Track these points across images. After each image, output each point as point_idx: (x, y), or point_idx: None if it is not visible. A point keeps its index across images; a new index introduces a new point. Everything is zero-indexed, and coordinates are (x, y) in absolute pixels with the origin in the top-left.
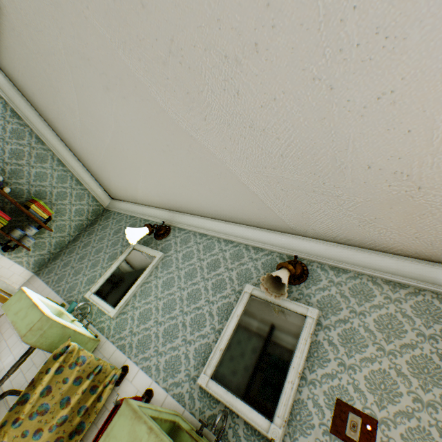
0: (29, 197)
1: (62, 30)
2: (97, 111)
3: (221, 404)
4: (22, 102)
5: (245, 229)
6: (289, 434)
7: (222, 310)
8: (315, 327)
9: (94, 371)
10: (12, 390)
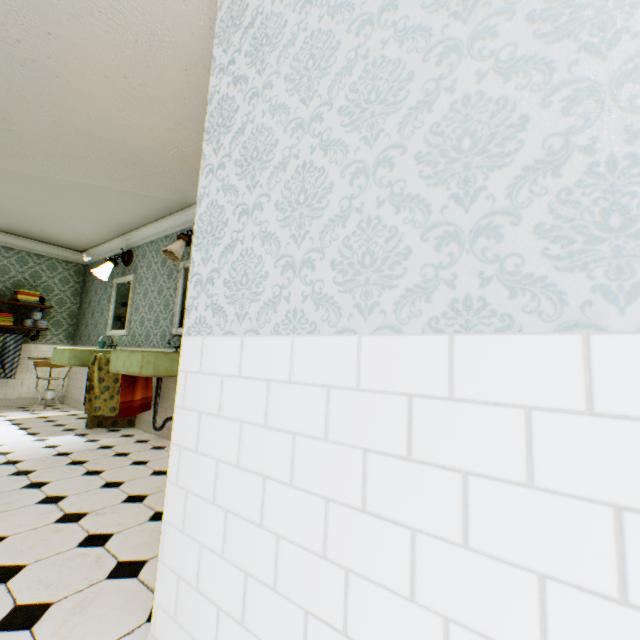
0: (12, 292)
1: None
2: None
3: None
4: None
5: (169, 220)
6: None
7: (176, 289)
8: None
9: None
10: None
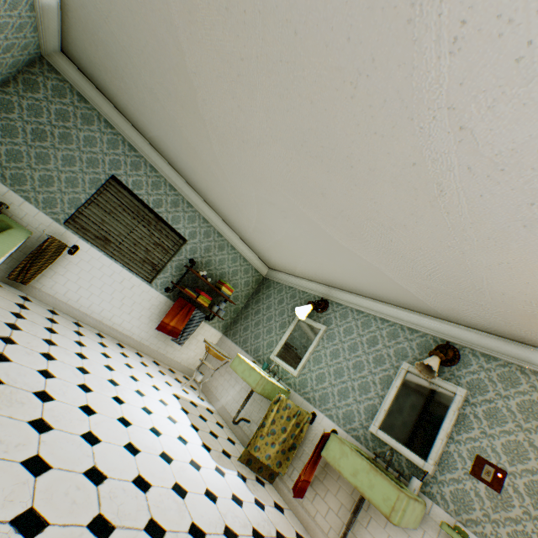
0: (216, 278)
1: (257, 190)
2: (271, 224)
3: (387, 446)
4: (208, 211)
5: (399, 311)
6: (438, 470)
7: (382, 380)
8: (462, 402)
9: (296, 414)
10: (243, 418)
